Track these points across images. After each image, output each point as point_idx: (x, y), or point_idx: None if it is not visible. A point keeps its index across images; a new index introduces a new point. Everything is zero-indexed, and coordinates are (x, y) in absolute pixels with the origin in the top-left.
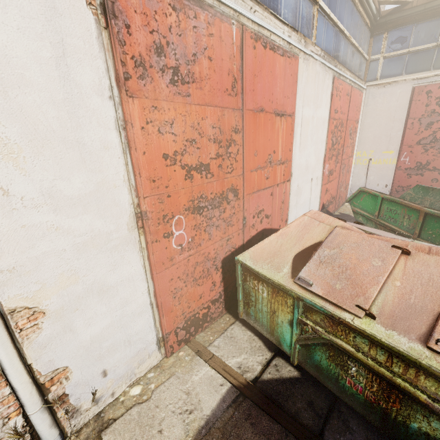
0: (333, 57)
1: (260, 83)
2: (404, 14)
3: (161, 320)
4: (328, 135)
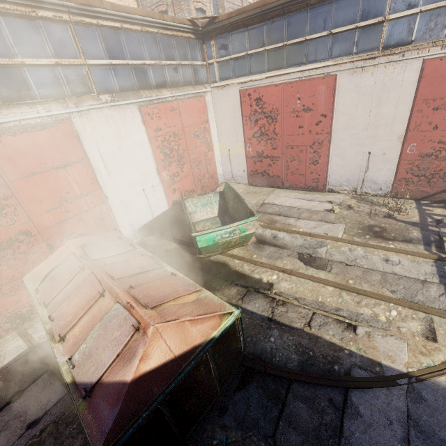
0: (139, 88)
1: (21, 159)
2: (218, 26)
3: None
4: (154, 151)
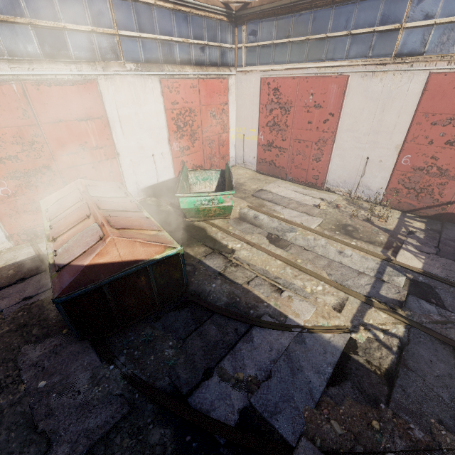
0: (163, 62)
1: (52, 107)
2: (250, 12)
3: (4, 227)
4: (168, 122)
